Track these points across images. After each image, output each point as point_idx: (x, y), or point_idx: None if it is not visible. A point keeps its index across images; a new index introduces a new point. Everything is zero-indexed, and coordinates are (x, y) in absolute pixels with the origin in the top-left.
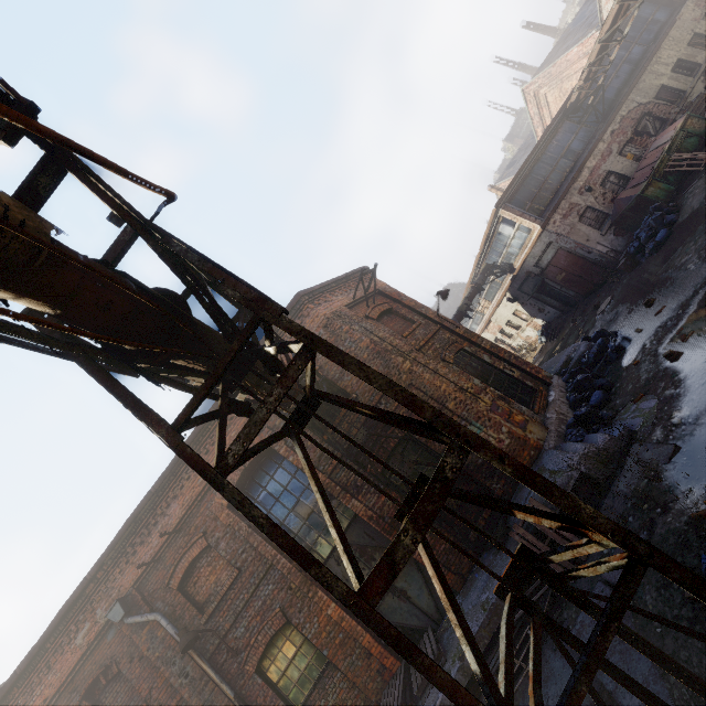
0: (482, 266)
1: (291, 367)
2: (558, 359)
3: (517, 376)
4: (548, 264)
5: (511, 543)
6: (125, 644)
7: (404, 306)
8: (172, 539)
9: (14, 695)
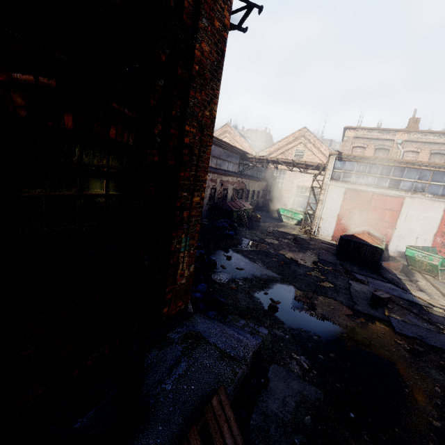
0: None
1: None
2: None
3: None
4: None
5: None
6: None
7: None
8: None
9: None
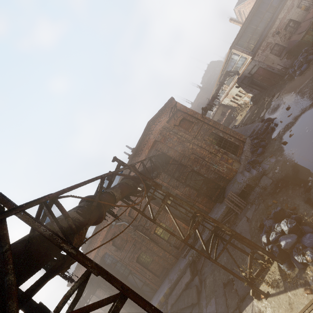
0: (224, 71)
1: (165, 200)
2: (251, 128)
3: (232, 141)
4: (254, 73)
5: (224, 202)
6: (117, 229)
7: (188, 114)
8: (123, 203)
9: (92, 240)
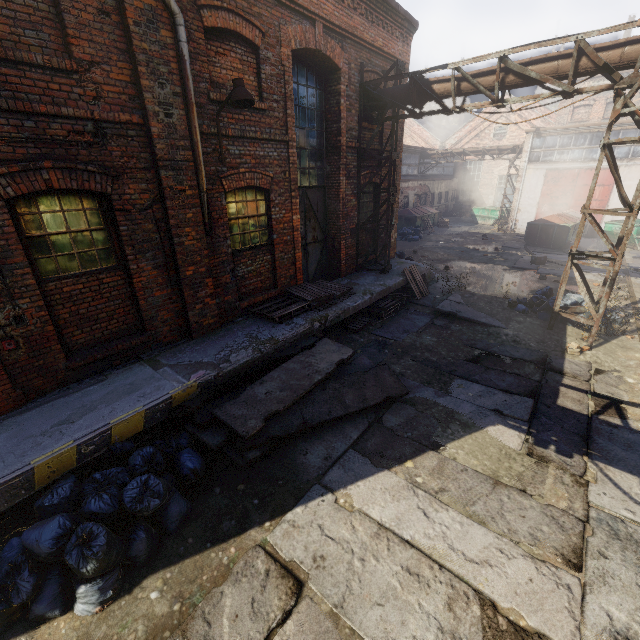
0: None
1: None
2: None
3: None
4: None
5: (392, 274)
6: None
7: None
8: None
9: None
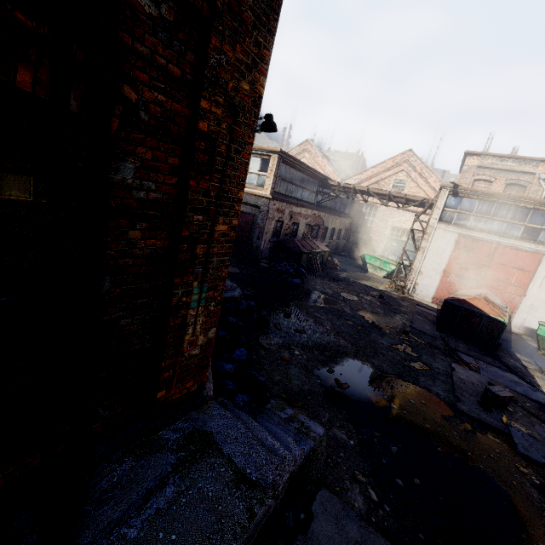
0: None
1: None
2: None
3: None
4: None
5: None
6: None
7: None
8: None
9: None
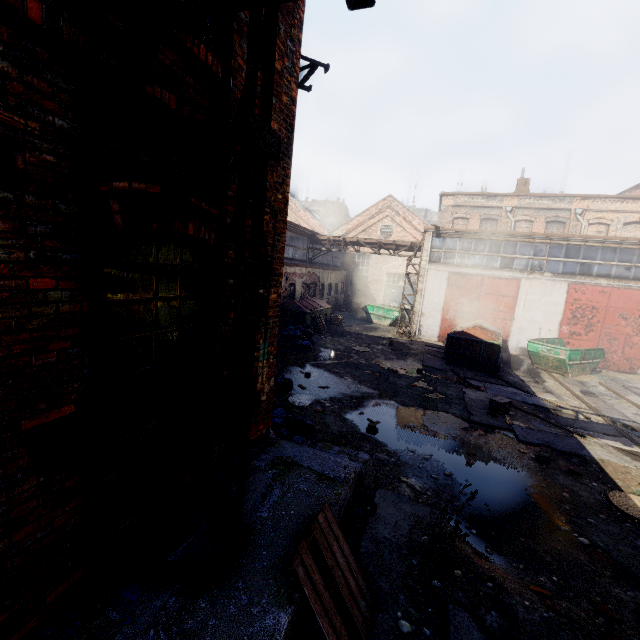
0: None
1: None
2: None
3: None
4: None
5: (250, 577)
6: None
7: None
8: None
9: None
